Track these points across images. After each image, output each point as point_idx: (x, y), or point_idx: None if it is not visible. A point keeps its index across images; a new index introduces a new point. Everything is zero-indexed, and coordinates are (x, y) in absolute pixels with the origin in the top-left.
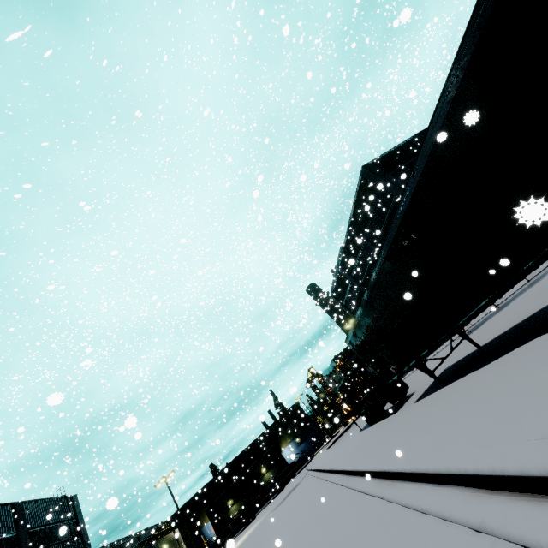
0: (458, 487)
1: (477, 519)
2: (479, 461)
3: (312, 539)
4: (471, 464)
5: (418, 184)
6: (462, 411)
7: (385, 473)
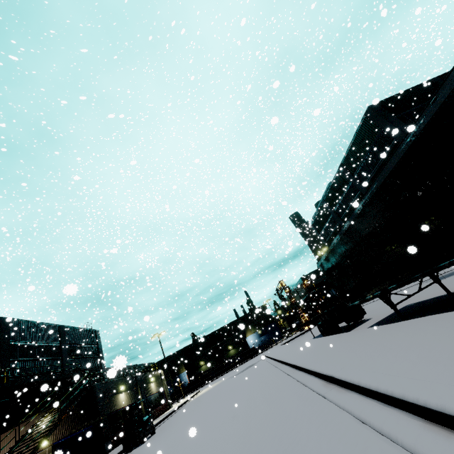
0: (410, 414)
1: (430, 453)
2: (445, 399)
3: (257, 409)
4: (434, 400)
5: (437, 112)
6: (426, 346)
7: (332, 378)
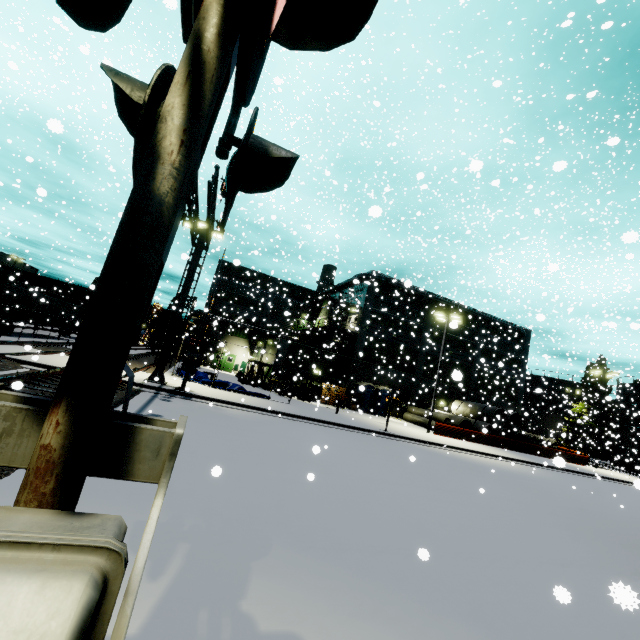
0: None
1: None
2: None
3: None
4: None
5: None
6: None
7: None
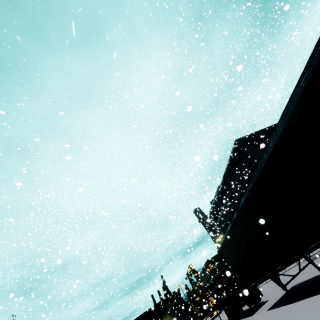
0: None
1: None
2: None
3: None
4: None
5: (278, 140)
6: None
7: None
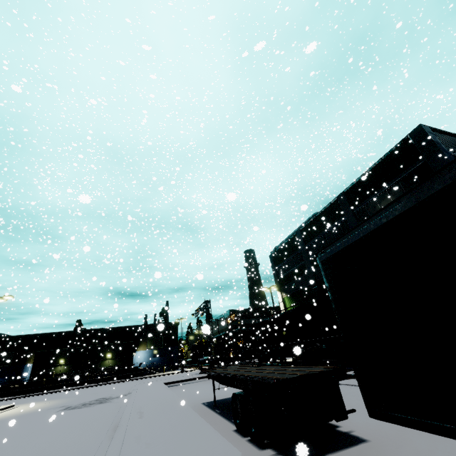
0: None
1: None
2: None
3: None
4: None
5: None
6: None
7: None
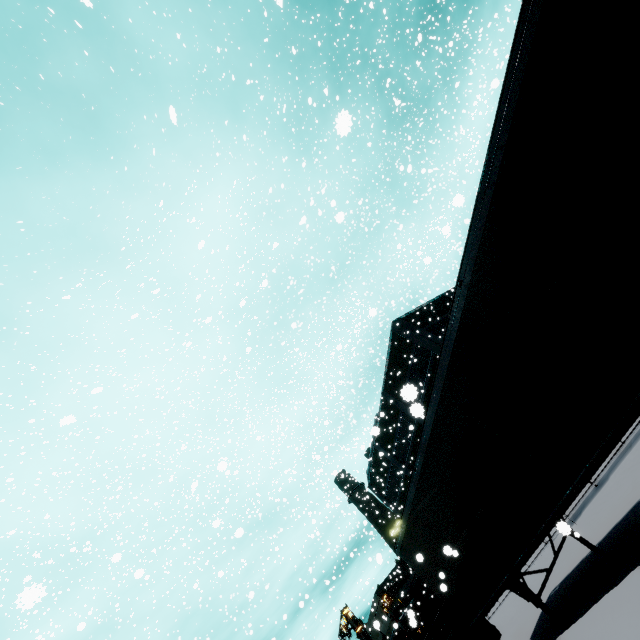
0: None
1: None
2: None
3: None
4: None
5: (468, 294)
6: None
7: None
